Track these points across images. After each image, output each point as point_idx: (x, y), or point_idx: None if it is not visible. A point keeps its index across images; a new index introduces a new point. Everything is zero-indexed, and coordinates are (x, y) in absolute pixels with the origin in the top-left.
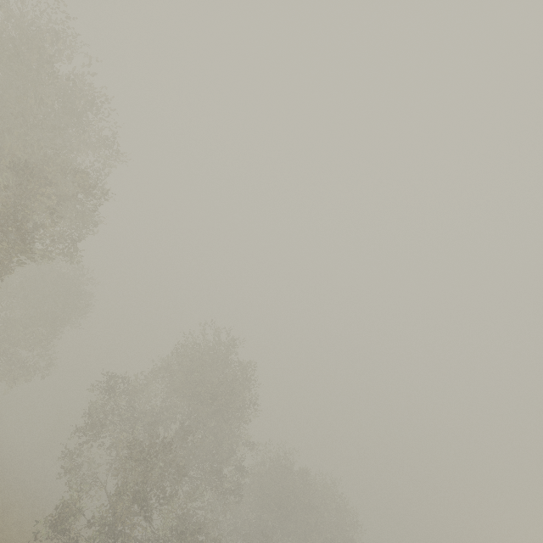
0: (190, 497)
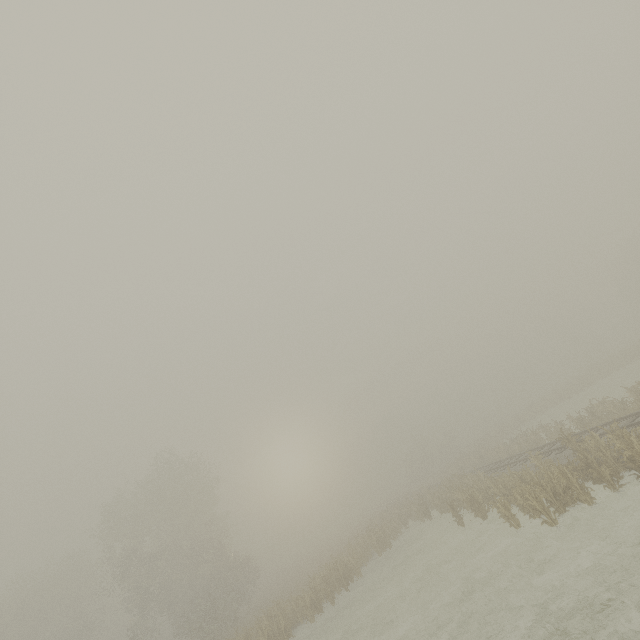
0: None
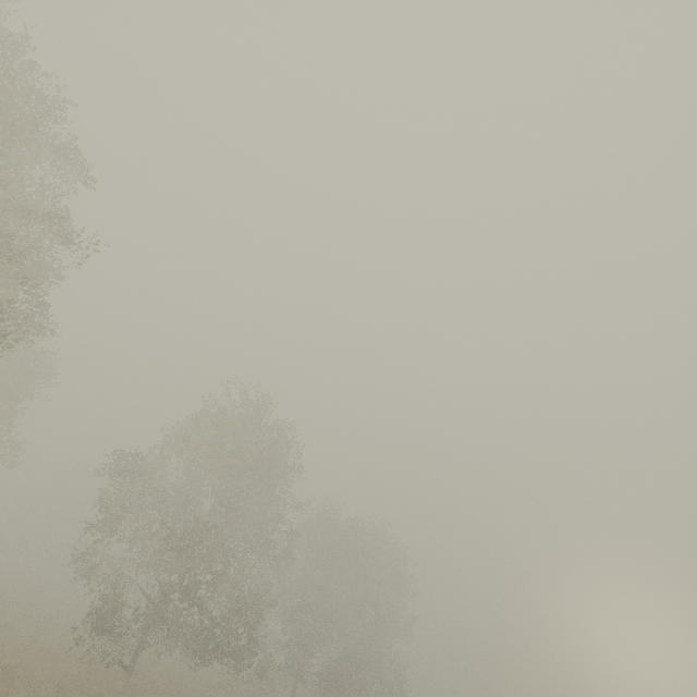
0: (240, 573)
